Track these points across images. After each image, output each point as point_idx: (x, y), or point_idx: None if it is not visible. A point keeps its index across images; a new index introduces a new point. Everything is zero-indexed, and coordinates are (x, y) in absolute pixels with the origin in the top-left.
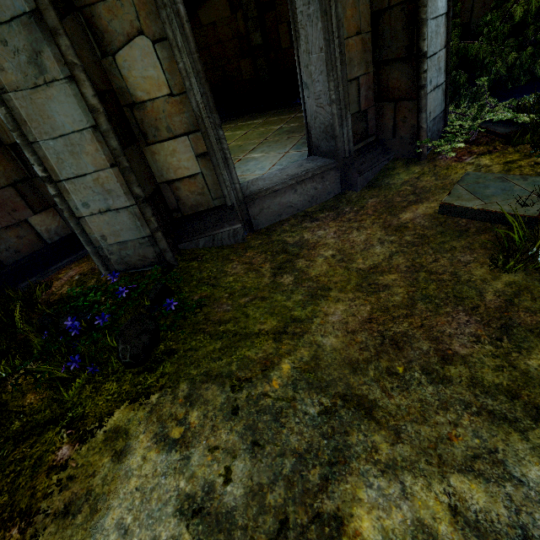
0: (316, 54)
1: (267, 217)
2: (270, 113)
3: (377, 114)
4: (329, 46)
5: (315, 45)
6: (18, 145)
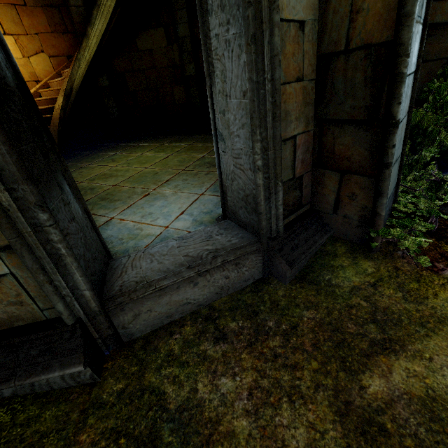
0: (237, 99)
1: (147, 321)
2: (197, 137)
3: (314, 180)
4: (257, 91)
5: (235, 86)
6: None
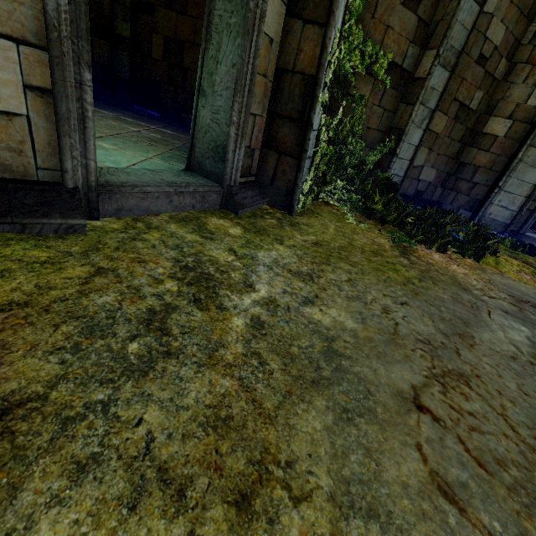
0: None
1: None
2: None
3: None
4: None
5: None
6: (465, 164)
